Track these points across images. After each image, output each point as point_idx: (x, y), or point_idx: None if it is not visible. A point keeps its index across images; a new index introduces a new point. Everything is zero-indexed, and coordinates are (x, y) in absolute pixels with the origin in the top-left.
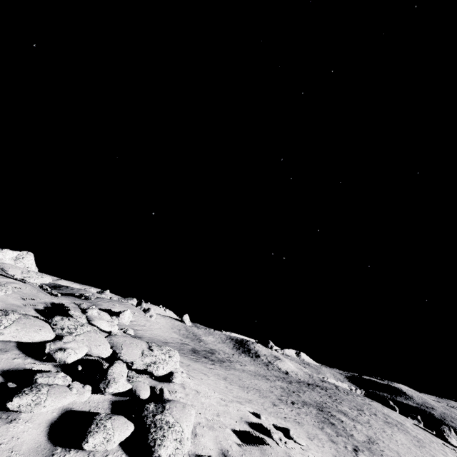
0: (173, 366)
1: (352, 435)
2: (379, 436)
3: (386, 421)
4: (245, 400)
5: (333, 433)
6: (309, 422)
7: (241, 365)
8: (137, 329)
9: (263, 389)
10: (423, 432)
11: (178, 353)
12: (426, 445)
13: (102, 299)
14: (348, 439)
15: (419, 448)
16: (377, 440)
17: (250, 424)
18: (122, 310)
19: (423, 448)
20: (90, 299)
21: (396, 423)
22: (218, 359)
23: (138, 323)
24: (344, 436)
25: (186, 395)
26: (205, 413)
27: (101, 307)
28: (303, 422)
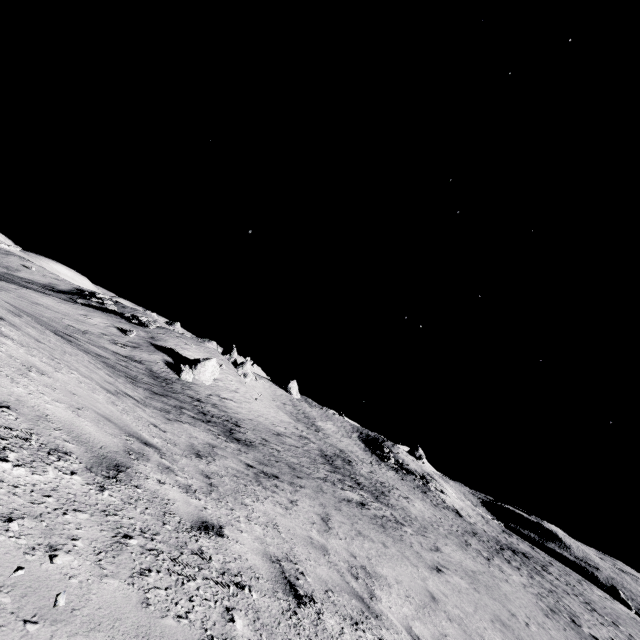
0: None
1: None
2: None
3: None
4: None
5: None
6: None
7: (408, 502)
8: (225, 397)
9: None
10: None
11: (331, 489)
12: None
13: (168, 331)
14: None
15: None
16: None
17: None
18: (200, 356)
19: None
20: (147, 326)
21: None
22: (371, 484)
23: (227, 384)
24: None
25: None
26: None
27: (165, 344)
28: None
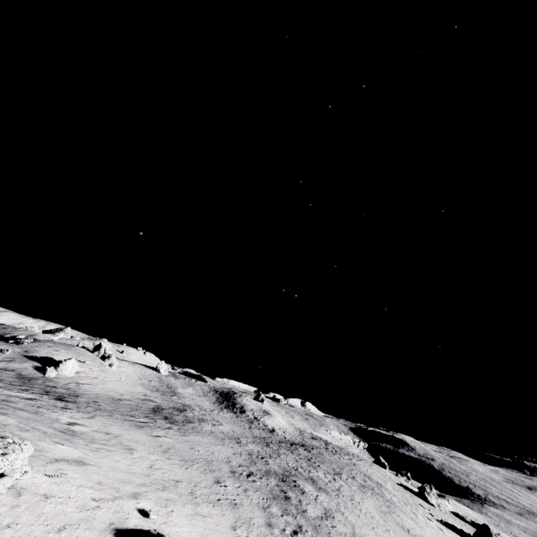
0: (7, 467)
1: (305, 510)
2: (341, 507)
3: (363, 485)
4: (163, 486)
5: (278, 513)
6: (254, 501)
7: (214, 426)
8: (83, 383)
9: (218, 459)
10: (402, 493)
11: (122, 417)
12: (396, 510)
13: (42, 343)
14: (296, 518)
15: (385, 516)
16: (335, 513)
17: (120, 532)
18: (68, 357)
19: (390, 515)
20: (22, 343)
21: (374, 486)
22: (185, 419)
23: (89, 374)
24: (292, 514)
25: (10, 509)
26: (32, 531)
27: (37, 354)
28: (243, 502)
